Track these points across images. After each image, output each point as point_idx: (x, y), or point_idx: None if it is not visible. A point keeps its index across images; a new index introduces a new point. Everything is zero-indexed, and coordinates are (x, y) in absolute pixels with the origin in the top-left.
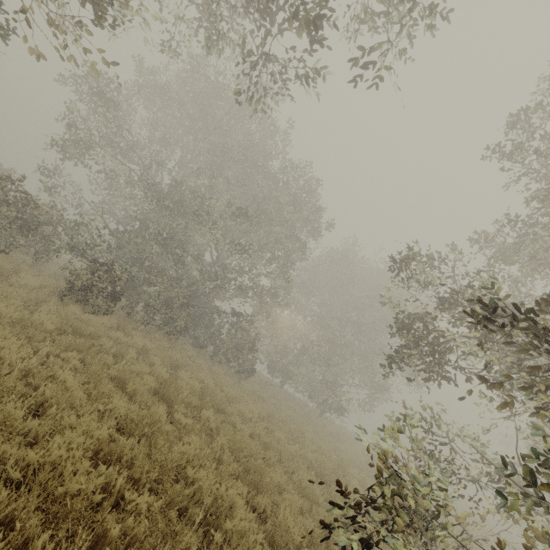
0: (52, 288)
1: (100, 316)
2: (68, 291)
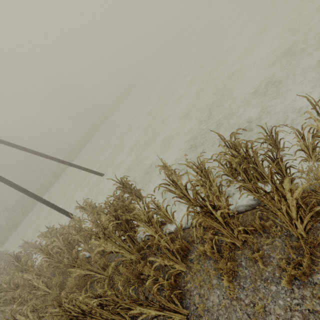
0: None
1: None
2: None
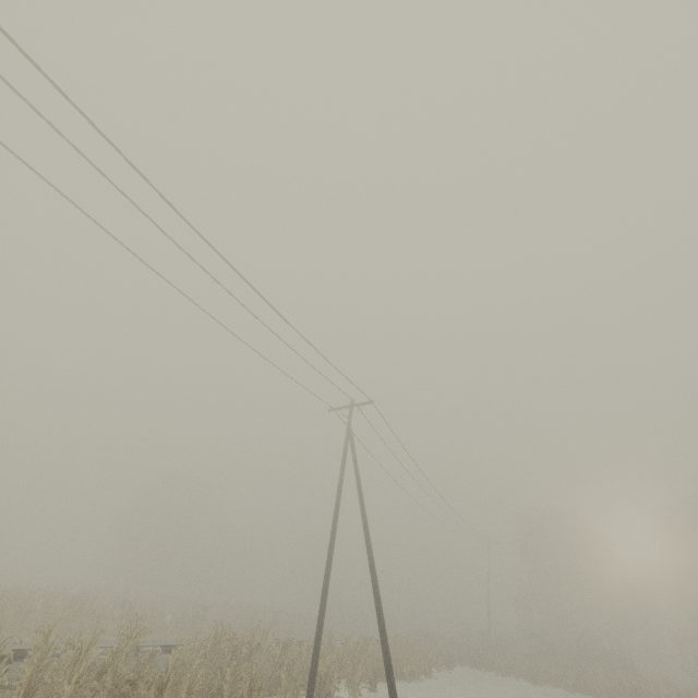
0: None
1: None
2: None
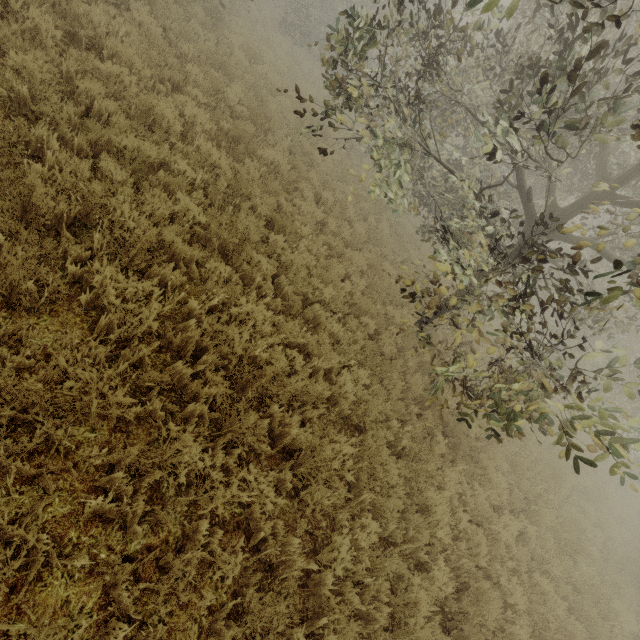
0: (275, 21)
1: (298, 48)
2: (283, 25)
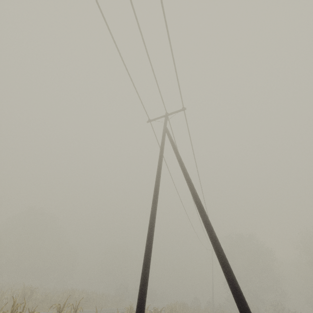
0: None
1: None
2: None
